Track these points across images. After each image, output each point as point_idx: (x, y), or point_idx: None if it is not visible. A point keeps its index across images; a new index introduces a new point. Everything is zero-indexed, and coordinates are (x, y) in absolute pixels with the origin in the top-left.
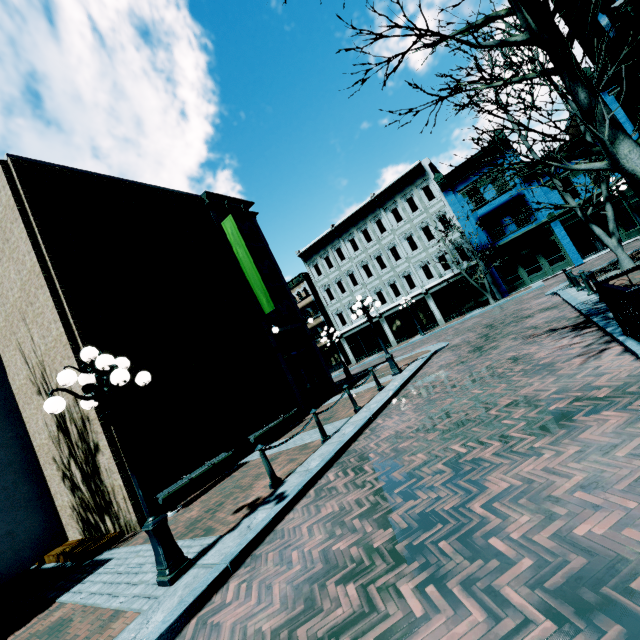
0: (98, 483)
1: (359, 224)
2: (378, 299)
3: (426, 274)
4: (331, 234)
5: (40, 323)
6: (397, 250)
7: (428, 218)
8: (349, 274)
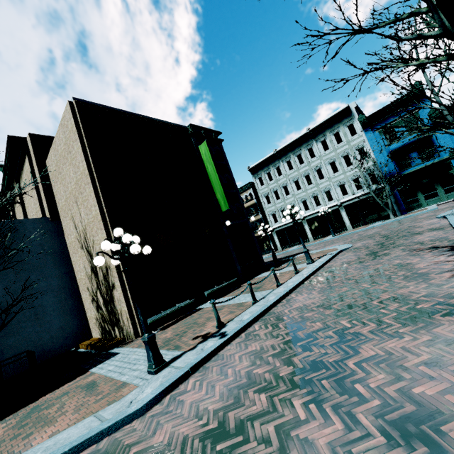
0: (112, 307)
1: (295, 150)
2: (303, 206)
3: (342, 191)
4: (273, 156)
5: (86, 205)
6: (322, 171)
7: (349, 149)
8: (283, 186)
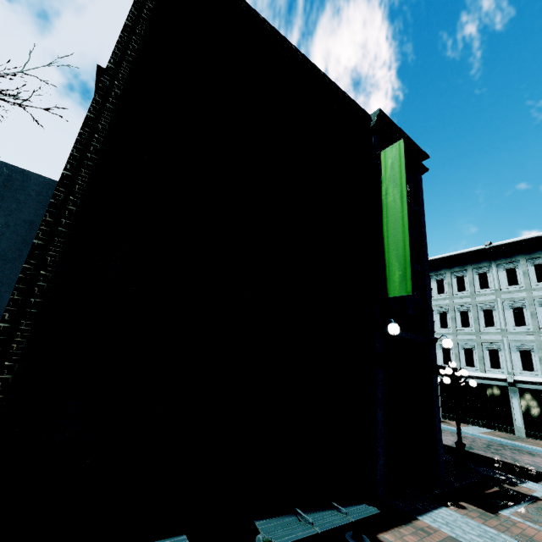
0: None
1: (534, 254)
2: (519, 359)
3: None
4: (481, 253)
5: None
6: None
7: None
8: (485, 308)
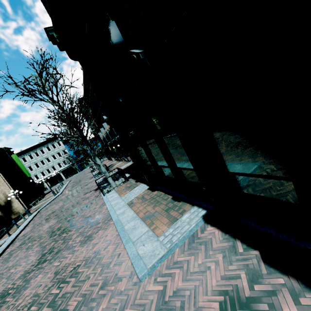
0: (10, 209)
1: (33, 150)
2: (42, 174)
3: (59, 166)
4: (20, 152)
5: None
6: (49, 159)
7: (59, 150)
8: (29, 166)
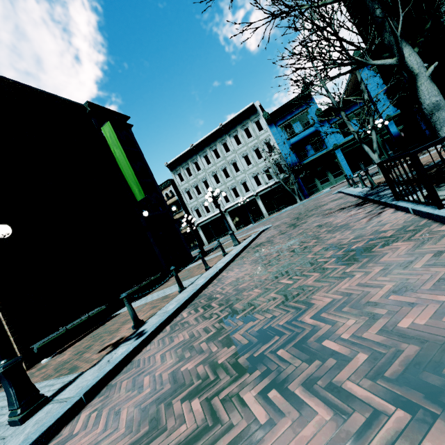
0: None
1: (211, 145)
2: (224, 199)
3: (256, 182)
4: (191, 151)
5: None
6: (237, 165)
7: (258, 143)
8: (203, 181)
